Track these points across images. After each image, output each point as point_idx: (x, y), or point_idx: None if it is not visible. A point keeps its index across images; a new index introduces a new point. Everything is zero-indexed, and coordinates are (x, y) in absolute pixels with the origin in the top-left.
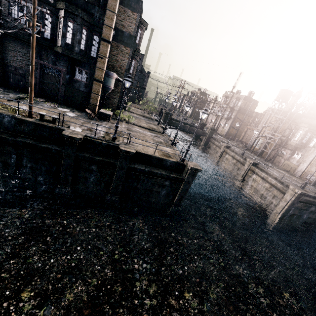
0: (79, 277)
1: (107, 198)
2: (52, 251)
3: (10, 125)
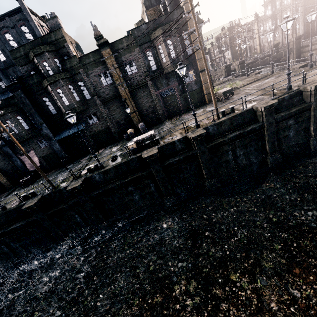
0: None
1: (313, 142)
2: None
3: (215, 132)
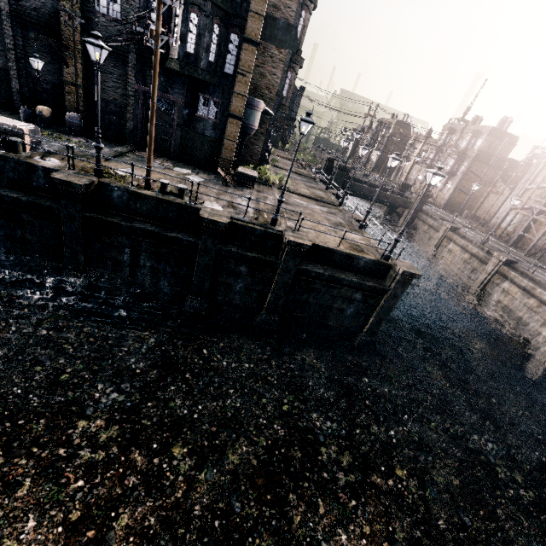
0: (241, 432)
1: (261, 317)
2: (197, 393)
3: (121, 203)
